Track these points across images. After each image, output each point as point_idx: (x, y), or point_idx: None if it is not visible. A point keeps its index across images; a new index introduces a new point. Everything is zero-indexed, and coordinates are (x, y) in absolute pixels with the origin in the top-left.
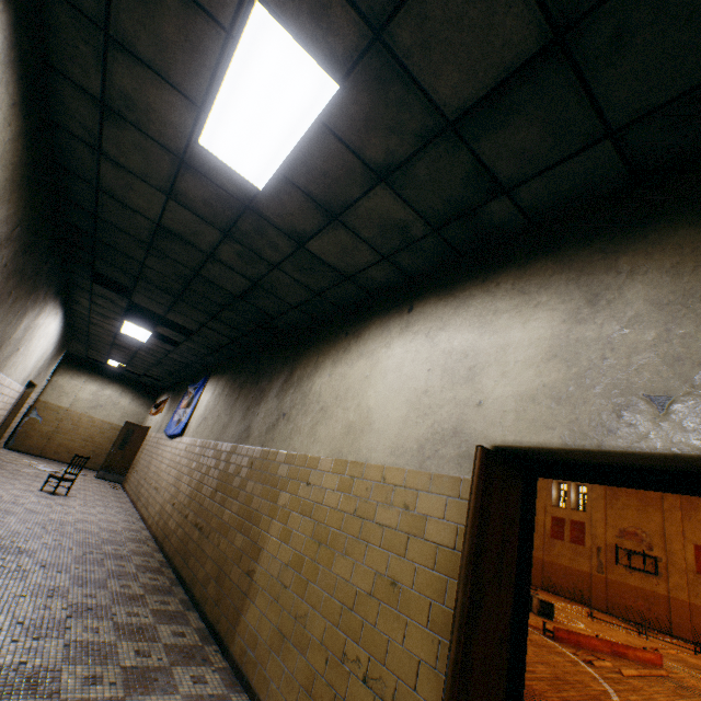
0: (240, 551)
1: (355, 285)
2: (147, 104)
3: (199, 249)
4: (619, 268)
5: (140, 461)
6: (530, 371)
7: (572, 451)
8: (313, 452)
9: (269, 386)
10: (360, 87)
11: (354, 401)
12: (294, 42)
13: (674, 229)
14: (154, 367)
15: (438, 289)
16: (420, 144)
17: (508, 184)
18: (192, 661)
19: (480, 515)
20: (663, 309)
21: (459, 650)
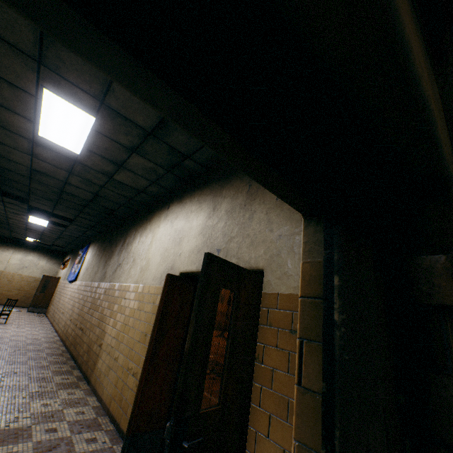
0: (97, 336)
1: (146, 194)
2: (6, 119)
3: (59, 179)
4: (222, 195)
5: (55, 299)
6: (194, 240)
7: (198, 272)
8: (128, 283)
9: (115, 249)
10: (105, 118)
11: (145, 255)
12: (67, 102)
13: (237, 179)
14: (57, 240)
15: (178, 198)
16: (142, 139)
17: (187, 154)
18: (70, 387)
19: (166, 301)
20: (227, 214)
21: (150, 350)
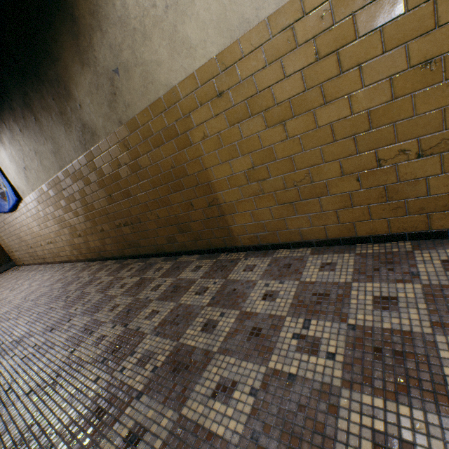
0: (186, 203)
1: None
2: None
3: None
4: None
5: (11, 245)
6: None
7: None
8: (200, 63)
9: (61, 66)
10: None
11: None
12: None
13: None
14: None
15: None
16: None
17: None
18: (228, 268)
19: None
20: None
21: None
